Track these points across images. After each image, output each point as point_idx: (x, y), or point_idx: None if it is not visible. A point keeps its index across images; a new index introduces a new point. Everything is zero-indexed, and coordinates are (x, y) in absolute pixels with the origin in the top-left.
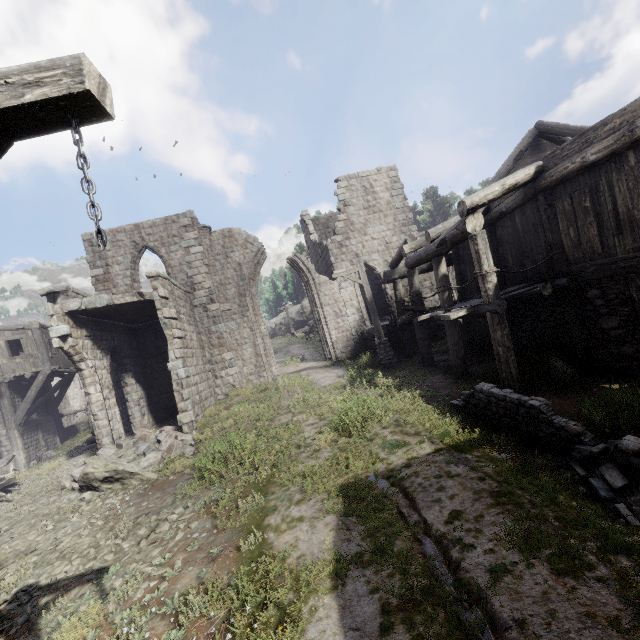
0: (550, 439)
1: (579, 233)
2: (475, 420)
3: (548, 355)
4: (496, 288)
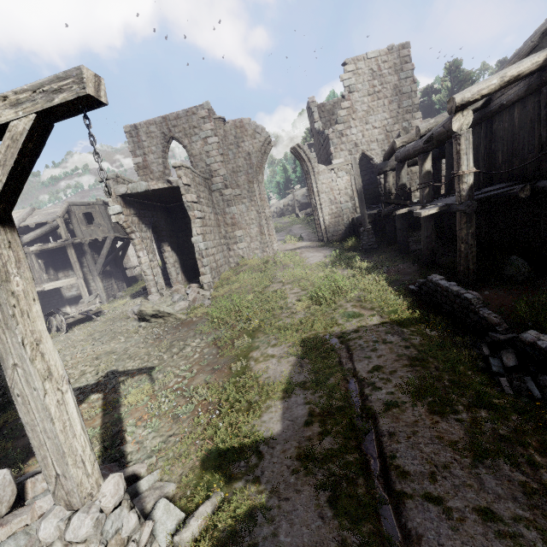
0: (474, 325)
1: None
2: (423, 303)
3: (510, 254)
4: (470, 189)
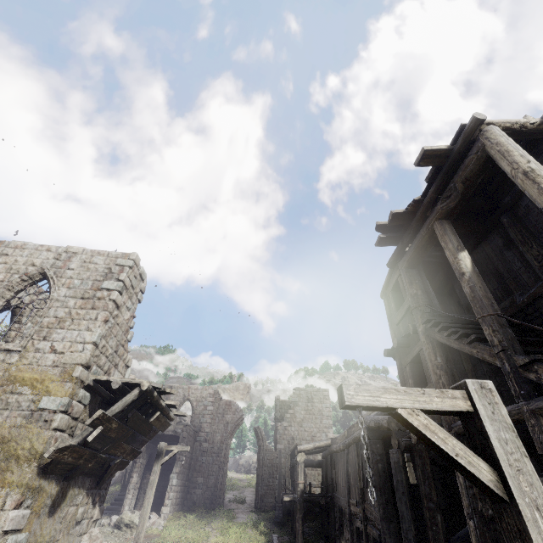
0: None
1: (334, 478)
2: None
3: (320, 537)
4: (301, 491)
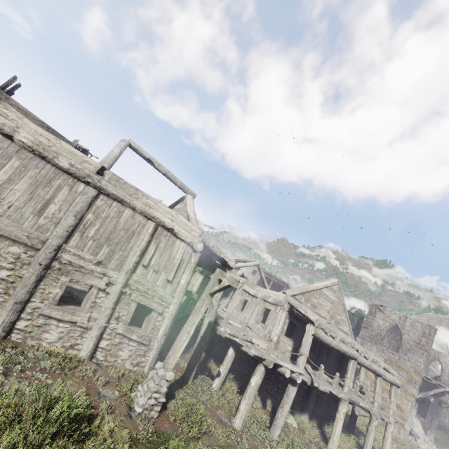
0: None
1: None
2: None
3: None
4: None
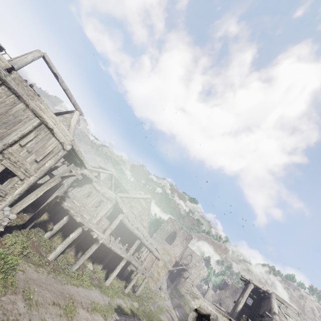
0: None
1: None
2: None
3: None
4: None
